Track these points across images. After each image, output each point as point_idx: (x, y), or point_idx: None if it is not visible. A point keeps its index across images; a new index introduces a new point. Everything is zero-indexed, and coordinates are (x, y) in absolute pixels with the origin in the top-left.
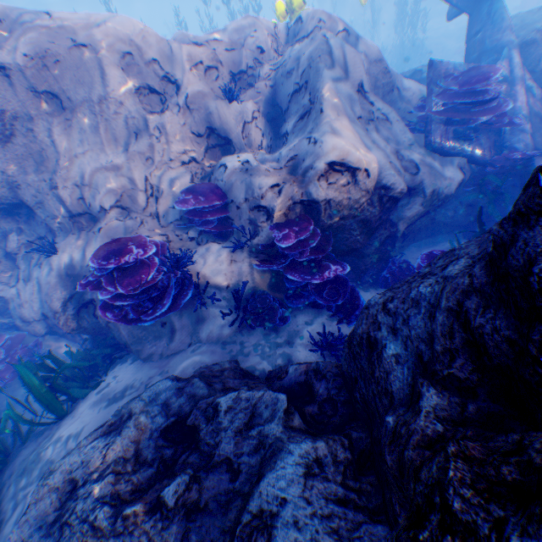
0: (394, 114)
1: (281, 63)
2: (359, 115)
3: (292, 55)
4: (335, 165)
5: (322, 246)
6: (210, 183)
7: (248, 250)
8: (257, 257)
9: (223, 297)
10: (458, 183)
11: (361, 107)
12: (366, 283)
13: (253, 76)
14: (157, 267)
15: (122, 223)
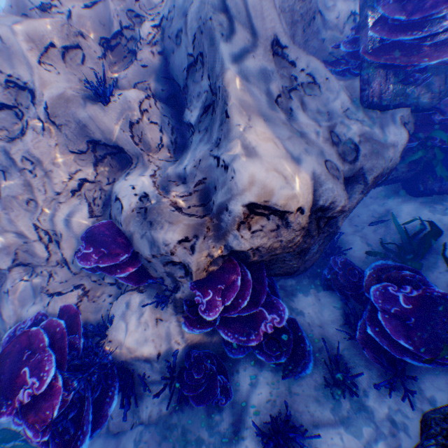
0: (322, 69)
1: (165, 15)
2: (279, 93)
3: (176, 2)
4: (257, 208)
5: (255, 290)
6: (110, 224)
7: (173, 304)
8: (184, 312)
9: (155, 370)
10: (403, 147)
11: (279, 75)
12: (307, 279)
13: (134, 39)
14: (62, 394)
15: (27, 283)
